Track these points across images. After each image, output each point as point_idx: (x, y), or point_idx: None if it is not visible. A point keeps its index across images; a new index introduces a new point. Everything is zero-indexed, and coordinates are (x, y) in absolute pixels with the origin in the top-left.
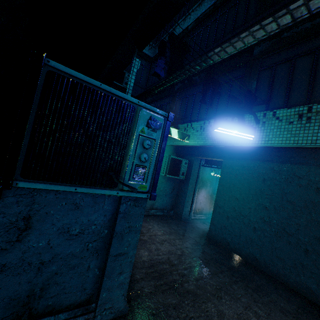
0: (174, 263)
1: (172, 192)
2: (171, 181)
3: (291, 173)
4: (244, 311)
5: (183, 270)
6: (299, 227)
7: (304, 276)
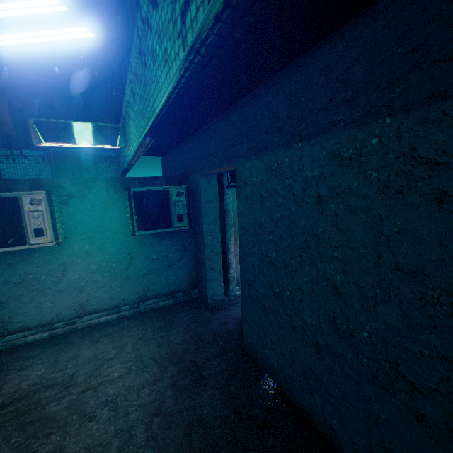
0: None
1: (184, 255)
2: (173, 237)
3: (399, 155)
4: None
5: None
6: None
7: None
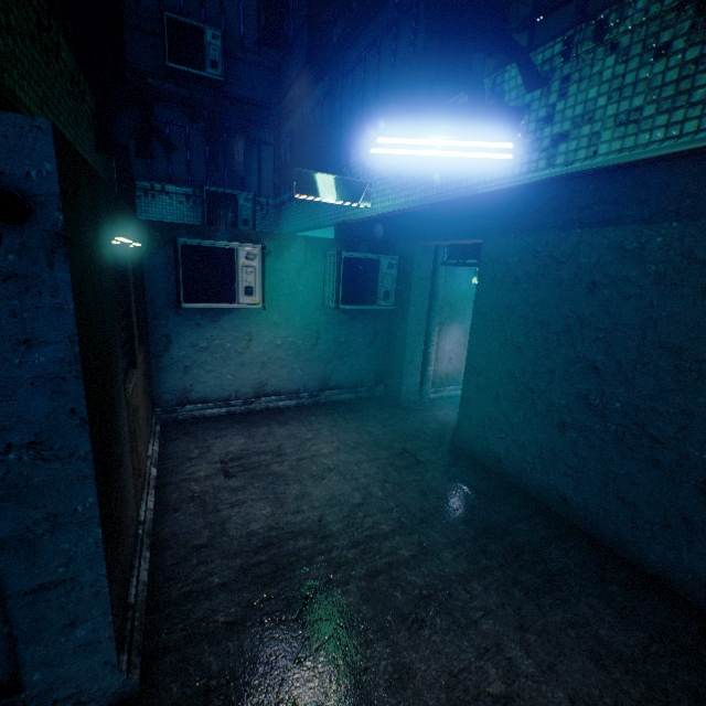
0: (329, 532)
1: (373, 343)
2: (365, 318)
3: (678, 254)
4: (475, 662)
5: (347, 549)
6: (690, 422)
7: (690, 551)
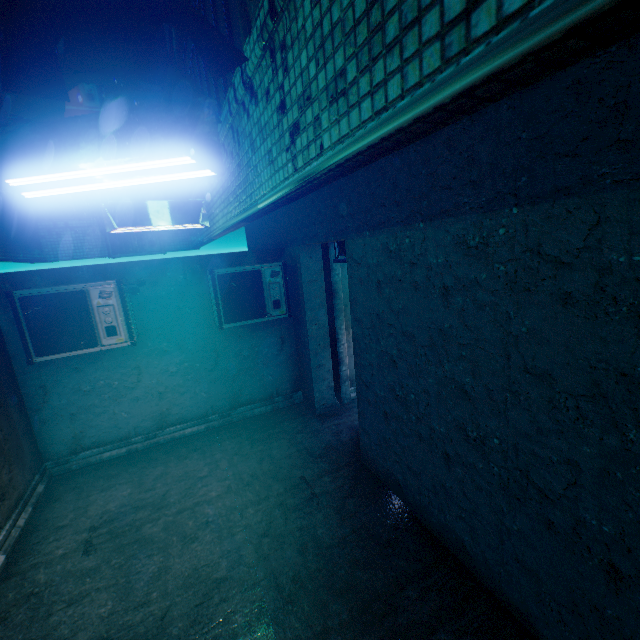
0: (166, 638)
1: (282, 350)
2: (267, 327)
3: (526, 250)
4: None
5: None
6: (579, 477)
7: None
